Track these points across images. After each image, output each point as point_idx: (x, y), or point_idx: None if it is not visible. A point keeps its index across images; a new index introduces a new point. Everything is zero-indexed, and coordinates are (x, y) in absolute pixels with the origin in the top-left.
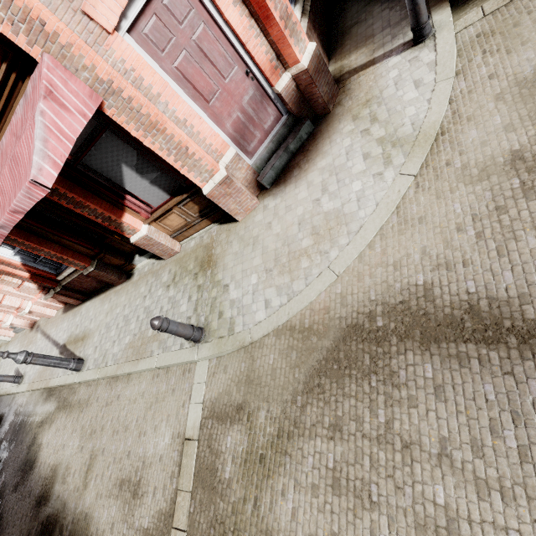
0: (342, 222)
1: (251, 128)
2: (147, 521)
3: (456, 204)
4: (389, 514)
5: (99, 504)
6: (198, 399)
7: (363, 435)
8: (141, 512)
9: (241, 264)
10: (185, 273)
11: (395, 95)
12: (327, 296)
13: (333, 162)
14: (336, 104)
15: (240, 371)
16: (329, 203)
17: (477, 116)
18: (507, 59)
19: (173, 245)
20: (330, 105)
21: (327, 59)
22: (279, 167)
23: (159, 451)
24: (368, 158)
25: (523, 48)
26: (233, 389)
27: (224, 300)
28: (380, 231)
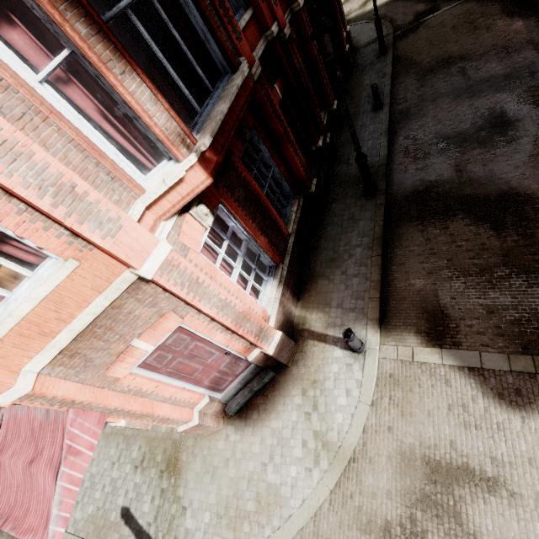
0: (278, 502)
1: (225, 377)
2: None
3: None
4: None
5: None
6: None
7: None
8: None
9: (200, 491)
10: (153, 462)
11: (333, 391)
12: None
13: (282, 431)
14: (294, 361)
15: None
16: (272, 475)
17: (375, 463)
18: (400, 421)
19: (147, 425)
20: (289, 362)
21: (297, 300)
22: (243, 402)
23: None
24: (305, 447)
25: (409, 419)
26: None
27: (181, 525)
28: (301, 531)
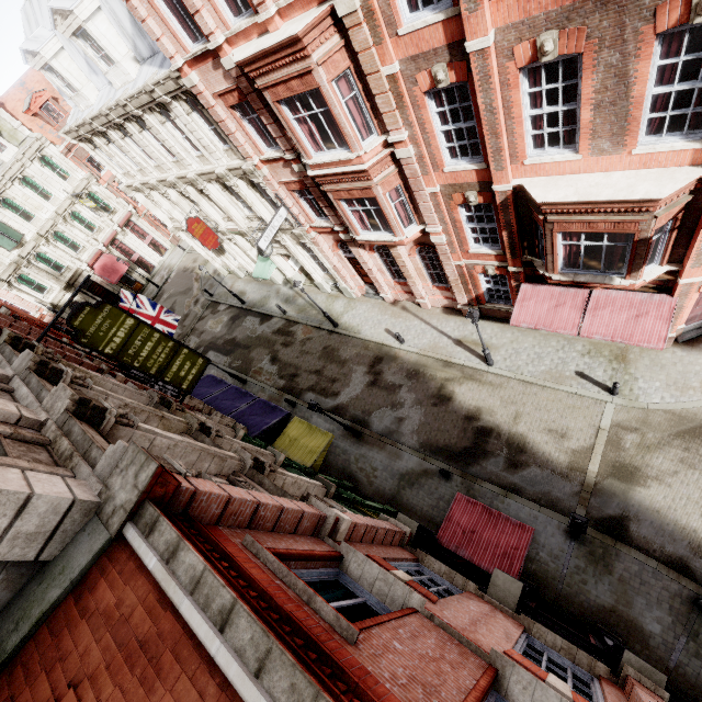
0: None
1: (697, 317)
2: (574, 447)
3: None
4: (700, 472)
5: (532, 433)
6: (609, 417)
7: (697, 454)
8: (569, 444)
9: (650, 373)
10: (600, 355)
11: None
12: (697, 410)
13: None
14: None
15: (638, 417)
16: None
17: None
18: None
19: None
20: None
21: None
22: (692, 337)
23: (579, 427)
24: None
25: None
26: (633, 421)
27: (634, 384)
28: None
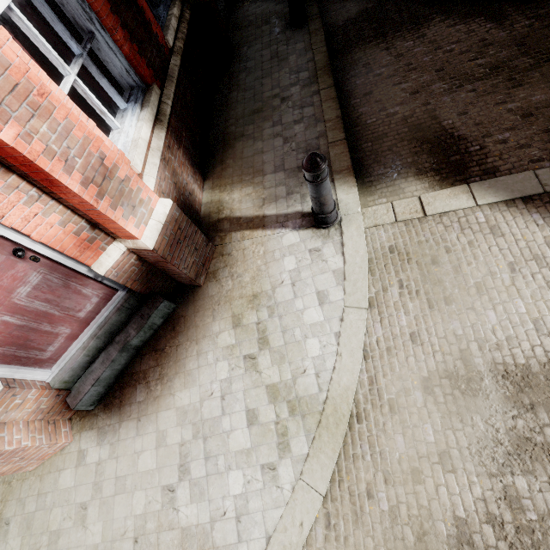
0: None
1: (46, 327)
2: None
3: None
4: None
5: None
6: None
7: None
8: None
9: None
10: None
11: (293, 304)
12: None
13: (201, 407)
14: (210, 273)
15: None
16: (190, 508)
17: (403, 409)
18: (431, 318)
19: None
20: (200, 276)
21: (201, 178)
22: (111, 375)
23: None
24: (254, 424)
25: (447, 310)
26: None
27: None
28: None
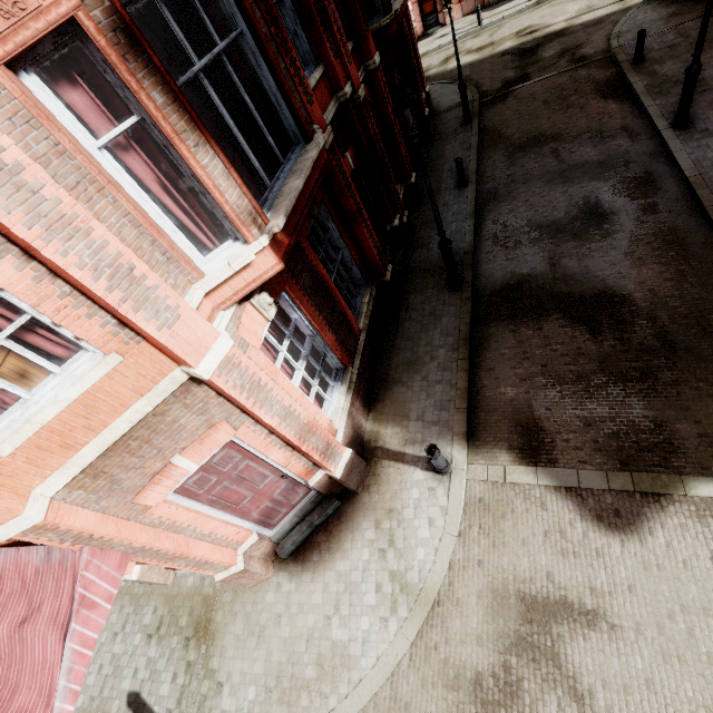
0: (345, 664)
1: (278, 508)
2: None
3: (433, 706)
4: None
5: None
6: None
7: None
8: None
9: (242, 660)
10: (175, 628)
11: (413, 522)
12: None
13: (350, 574)
14: (365, 486)
15: None
16: (338, 631)
17: (464, 604)
18: (492, 553)
19: (167, 578)
20: (359, 488)
21: (368, 411)
22: (300, 540)
23: None
24: (379, 592)
25: (502, 550)
26: None
27: (215, 707)
28: (375, 697)
